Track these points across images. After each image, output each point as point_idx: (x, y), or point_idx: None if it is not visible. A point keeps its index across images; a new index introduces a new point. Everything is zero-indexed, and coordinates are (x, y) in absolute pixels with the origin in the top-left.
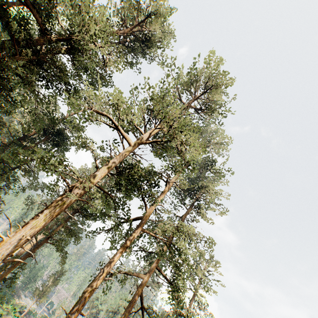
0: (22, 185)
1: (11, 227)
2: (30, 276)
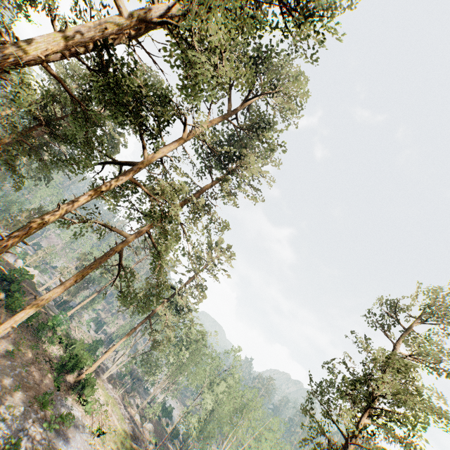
0: None
1: None
2: (1, 205)
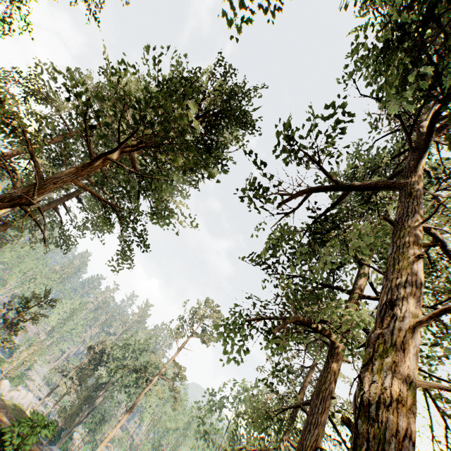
0: None
1: None
2: None
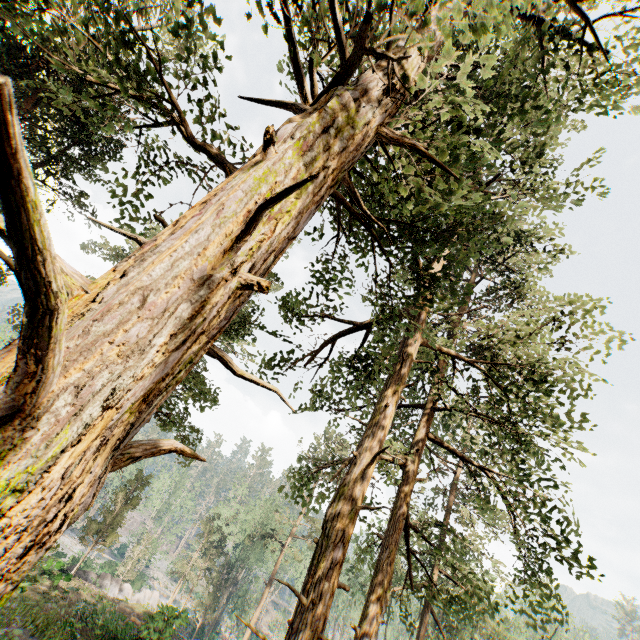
0: None
1: None
2: None
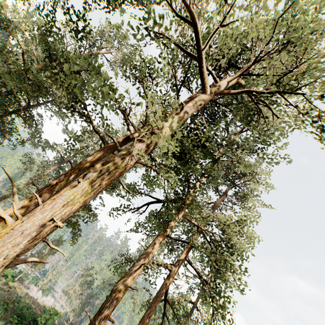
0: (20, 137)
1: (14, 193)
2: None
